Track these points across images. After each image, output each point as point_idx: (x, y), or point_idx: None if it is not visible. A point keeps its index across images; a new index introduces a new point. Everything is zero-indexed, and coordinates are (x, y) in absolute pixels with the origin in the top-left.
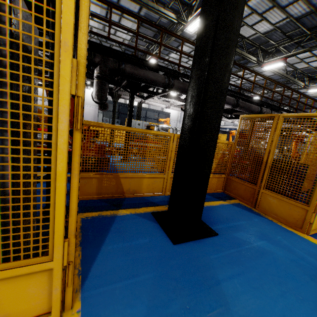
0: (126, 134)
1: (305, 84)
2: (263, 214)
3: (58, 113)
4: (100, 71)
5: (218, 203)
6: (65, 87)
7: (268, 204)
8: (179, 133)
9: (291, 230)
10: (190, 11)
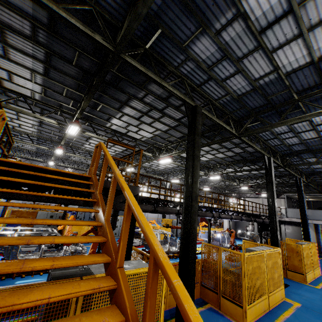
0: None
1: (237, 184)
2: (225, 313)
3: (162, 300)
4: (114, 211)
5: (199, 310)
6: (164, 292)
7: (226, 305)
8: (159, 237)
9: None
10: (160, 151)
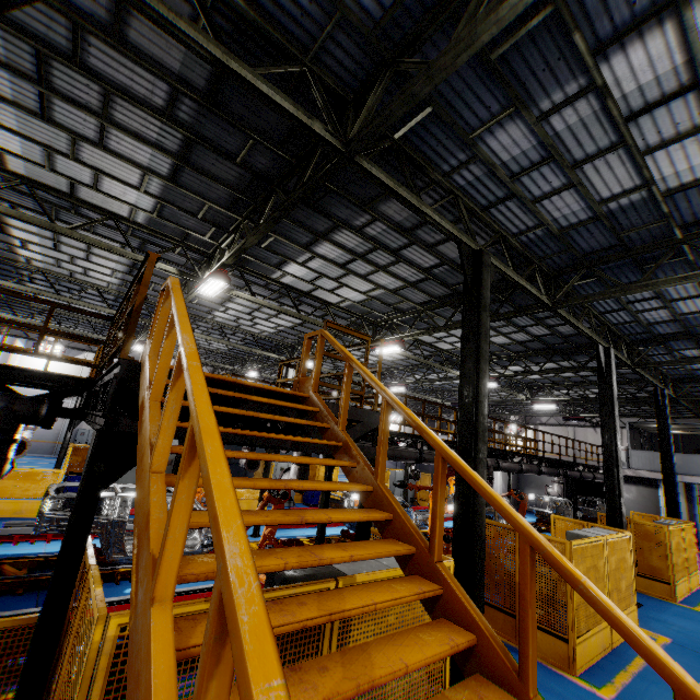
0: (320, 531)
1: (527, 397)
2: None
3: None
4: (305, 454)
5: None
6: None
7: None
8: None
9: (562, 671)
10: (376, 328)
